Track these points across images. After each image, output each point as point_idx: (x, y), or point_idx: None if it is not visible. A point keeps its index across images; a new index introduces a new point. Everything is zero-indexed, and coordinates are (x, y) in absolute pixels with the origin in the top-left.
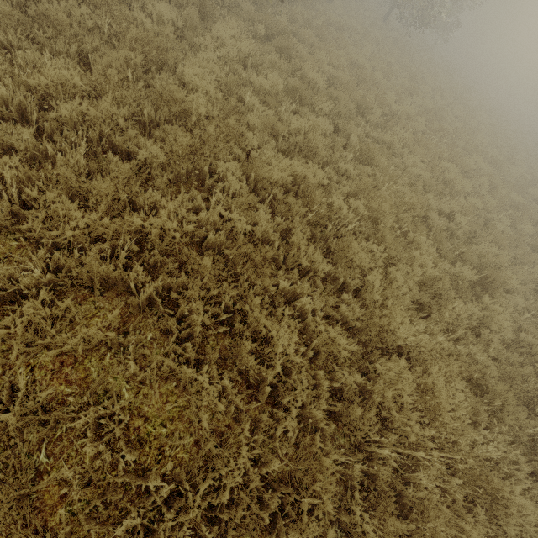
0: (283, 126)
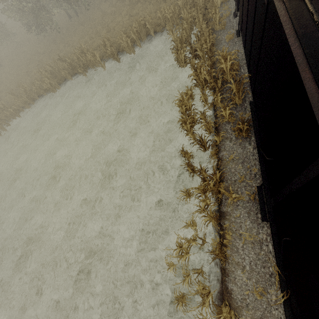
0: (122, 0)
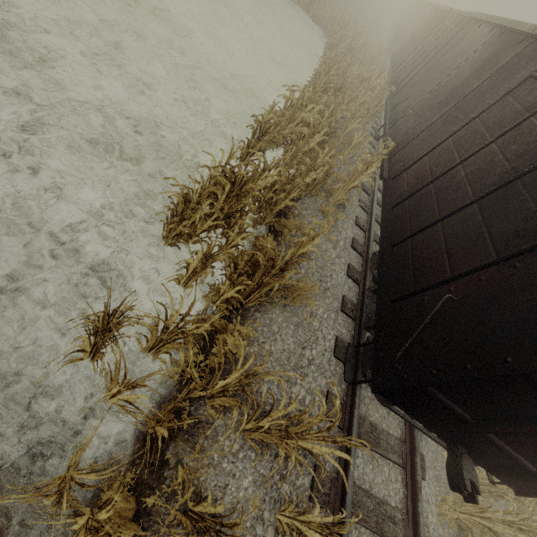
0: None
